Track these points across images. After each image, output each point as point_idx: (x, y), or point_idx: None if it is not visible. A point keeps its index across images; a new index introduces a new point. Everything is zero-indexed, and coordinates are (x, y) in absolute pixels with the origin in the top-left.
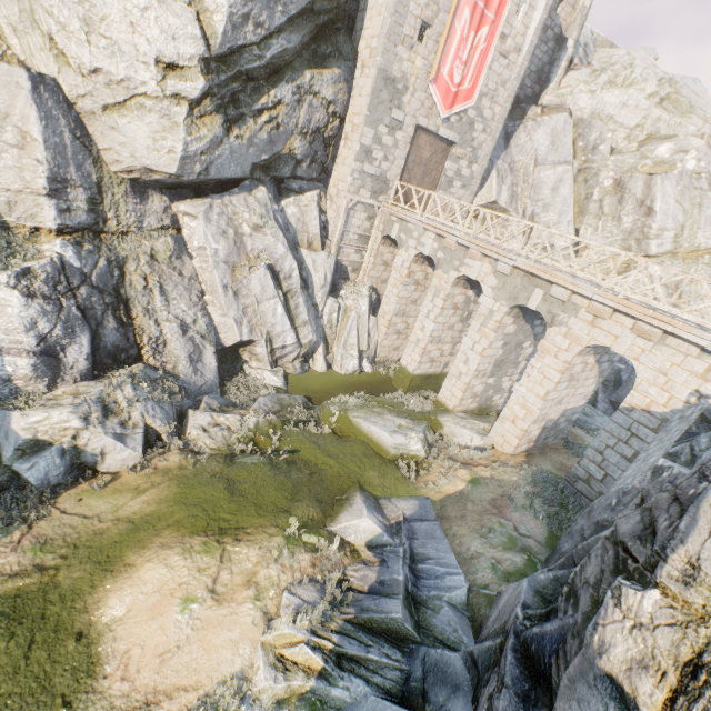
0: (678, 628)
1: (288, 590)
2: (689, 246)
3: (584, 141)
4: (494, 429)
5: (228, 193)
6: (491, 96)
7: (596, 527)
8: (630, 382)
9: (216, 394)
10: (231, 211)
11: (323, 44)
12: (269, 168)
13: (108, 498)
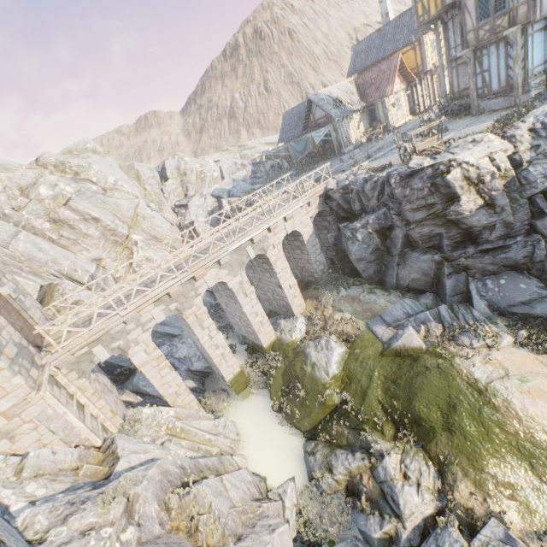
0: (470, 193)
1: (472, 346)
2: (129, 219)
3: None
4: (294, 310)
5: None
6: None
7: (373, 254)
8: None
9: (354, 541)
10: None
11: None
12: None
13: (542, 511)
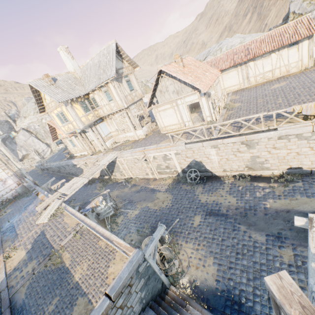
0: None
1: None
2: None
3: (32, 129)
4: None
5: None
6: None
7: None
8: None
9: None
10: None
11: None
12: None
13: None
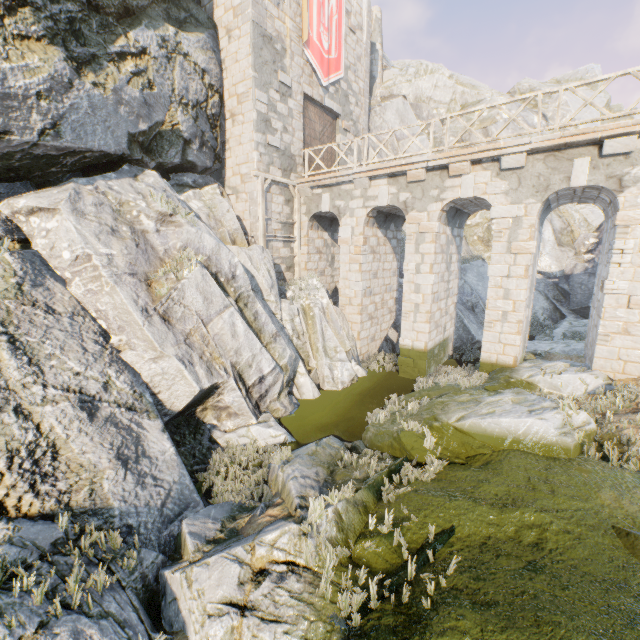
0: None
1: None
2: None
3: (420, 119)
4: (599, 355)
5: (100, 177)
6: (353, 70)
7: None
8: (575, 288)
9: (195, 507)
10: (114, 201)
11: (174, 8)
12: (149, 151)
13: None
